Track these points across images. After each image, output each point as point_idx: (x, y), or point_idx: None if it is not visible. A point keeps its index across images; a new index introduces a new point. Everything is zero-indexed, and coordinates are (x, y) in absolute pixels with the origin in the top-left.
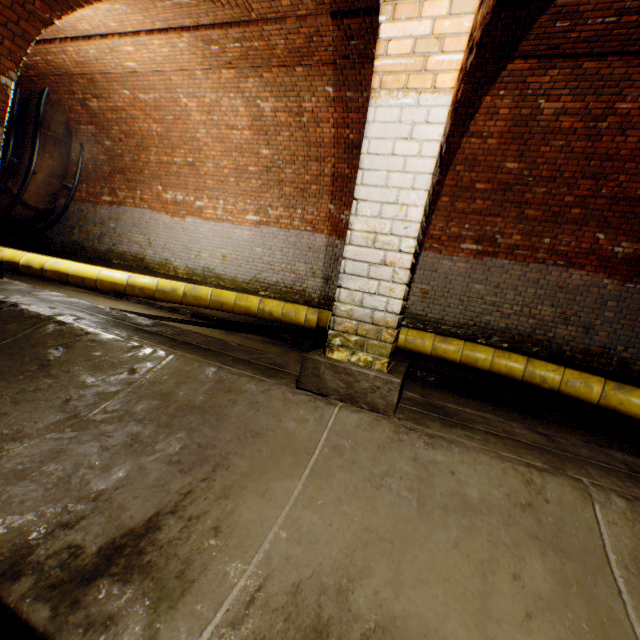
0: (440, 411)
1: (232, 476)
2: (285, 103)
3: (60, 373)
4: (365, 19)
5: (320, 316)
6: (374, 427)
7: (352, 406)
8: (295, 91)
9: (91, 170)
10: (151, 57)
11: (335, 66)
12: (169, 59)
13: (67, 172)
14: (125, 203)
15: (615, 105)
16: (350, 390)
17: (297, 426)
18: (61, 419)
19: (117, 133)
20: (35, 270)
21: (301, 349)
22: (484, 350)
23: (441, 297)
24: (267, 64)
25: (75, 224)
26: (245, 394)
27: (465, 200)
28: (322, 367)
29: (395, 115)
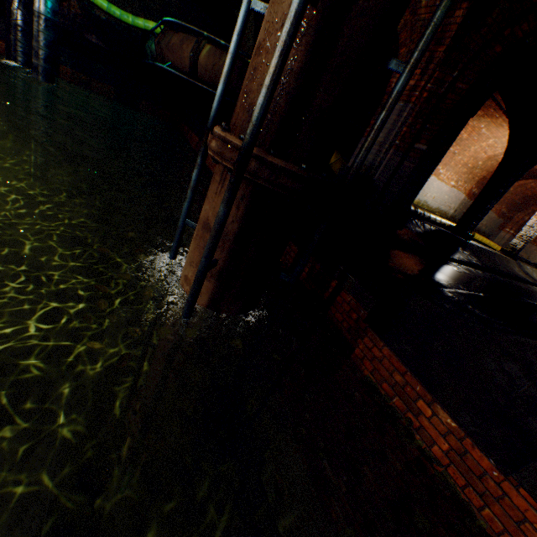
0: None
1: None
2: None
3: None
4: None
5: None
6: None
7: None
8: None
9: None
10: None
11: None
12: None
13: None
14: None
15: (535, 188)
16: None
17: None
18: None
19: None
20: None
21: None
22: (484, 238)
23: None
24: None
25: None
26: None
27: None
28: None
29: None
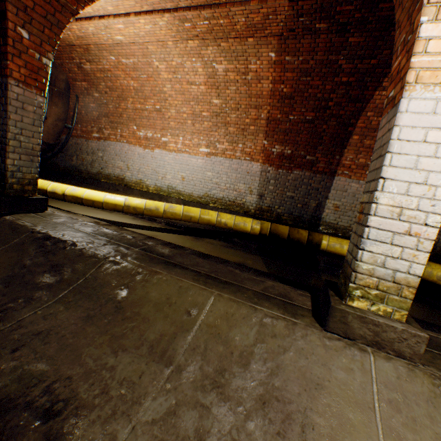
0: (433, 344)
1: (321, 438)
2: (235, 65)
3: (133, 316)
4: (317, 1)
5: (262, 226)
6: (412, 378)
7: (378, 350)
8: (244, 56)
9: (84, 114)
10: (136, 32)
11: (280, 37)
12: (149, 33)
13: (67, 116)
14: (109, 138)
15: None
16: (376, 338)
17: (347, 376)
18: (156, 371)
19: (103, 87)
20: (58, 195)
21: (250, 251)
22: None
23: (349, 210)
24: (226, 36)
25: (73, 153)
26: (288, 339)
27: (372, 138)
28: (349, 316)
29: (429, 107)
